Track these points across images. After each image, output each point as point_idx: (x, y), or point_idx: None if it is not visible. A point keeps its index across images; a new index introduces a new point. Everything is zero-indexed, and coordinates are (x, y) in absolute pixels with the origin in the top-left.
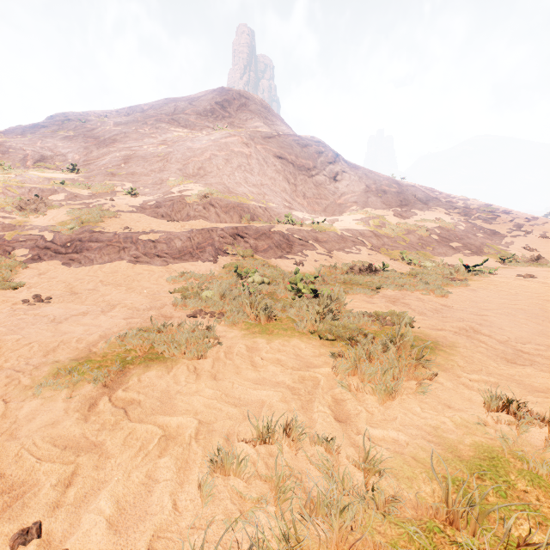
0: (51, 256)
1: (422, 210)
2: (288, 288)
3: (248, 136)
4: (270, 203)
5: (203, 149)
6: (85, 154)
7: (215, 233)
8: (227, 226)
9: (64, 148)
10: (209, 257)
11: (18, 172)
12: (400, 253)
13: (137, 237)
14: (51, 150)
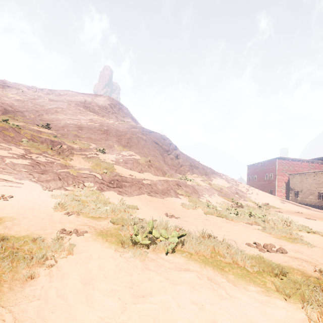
0: (107, 188)
1: (214, 178)
2: (245, 214)
3: (141, 129)
4: (164, 167)
5: (124, 132)
6: (38, 115)
7: (170, 182)
8: (172, 179)
9: (20, 107)
10: (174, 195)
11: (1, 119)
12: (232, 199)
13: (142, 181)
14: (10, 106)
